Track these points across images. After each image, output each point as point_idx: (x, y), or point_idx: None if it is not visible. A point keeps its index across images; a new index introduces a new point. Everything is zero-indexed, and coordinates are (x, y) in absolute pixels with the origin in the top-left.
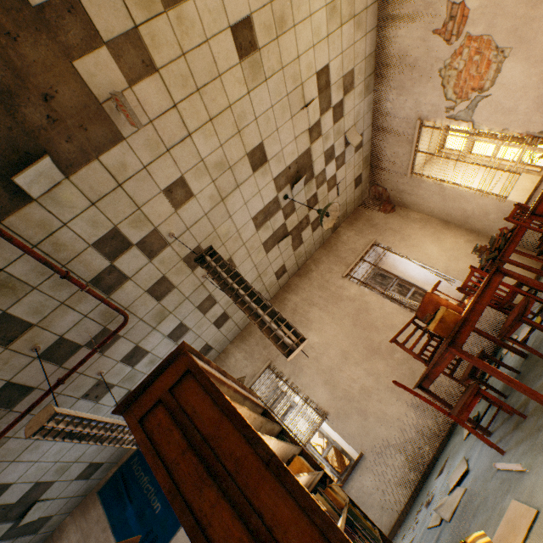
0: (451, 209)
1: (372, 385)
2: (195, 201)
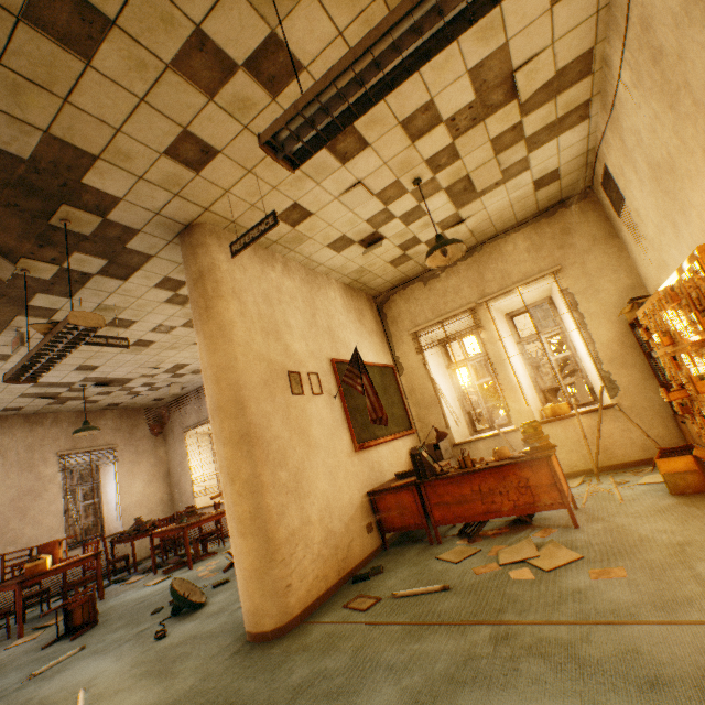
0: (178, 472)
1: None
2: (3, 363)
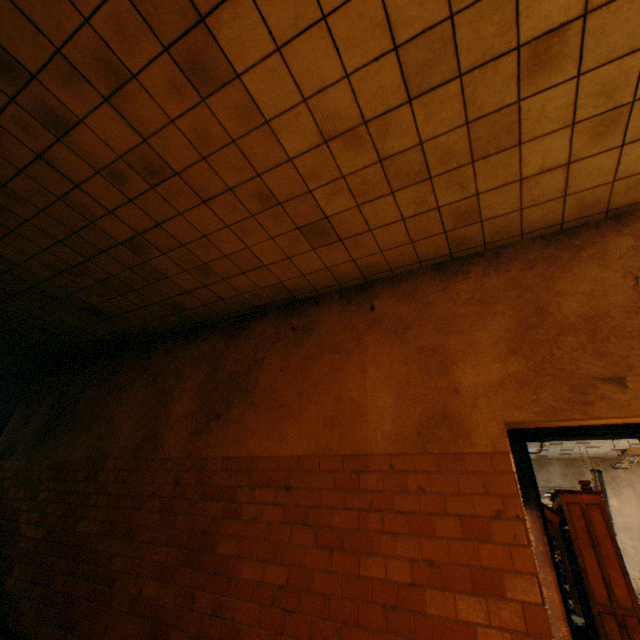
0: None
1: (630, 553)
2: None
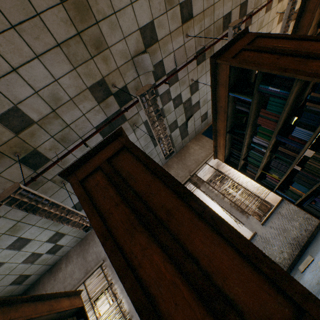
0: None
1: None
2: None
